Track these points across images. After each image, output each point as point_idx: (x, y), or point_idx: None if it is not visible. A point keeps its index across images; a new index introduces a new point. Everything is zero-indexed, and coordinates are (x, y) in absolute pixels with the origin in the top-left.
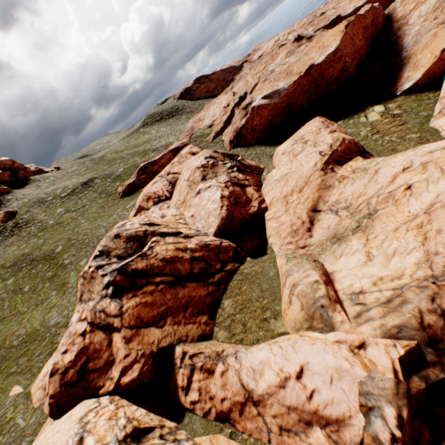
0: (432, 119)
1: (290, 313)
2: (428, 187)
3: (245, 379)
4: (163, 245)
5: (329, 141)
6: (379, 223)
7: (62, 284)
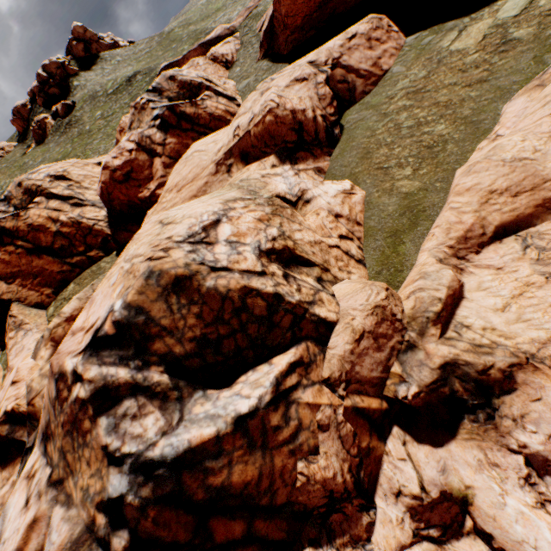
0: (523, 88)
1: None
2: None
3: (13, 351)
4: (42, 208)
5: (257, 108)
6: None
7: None
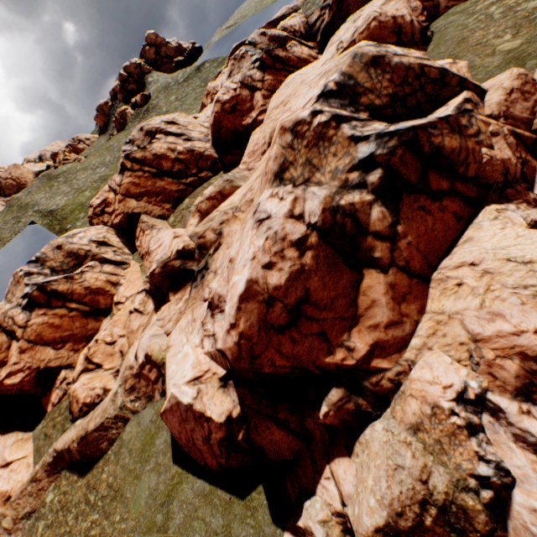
0: None
1: None
2: None
3: (152, 242)
4: (162, 143)
5: (360, 22)
6: None
7: None
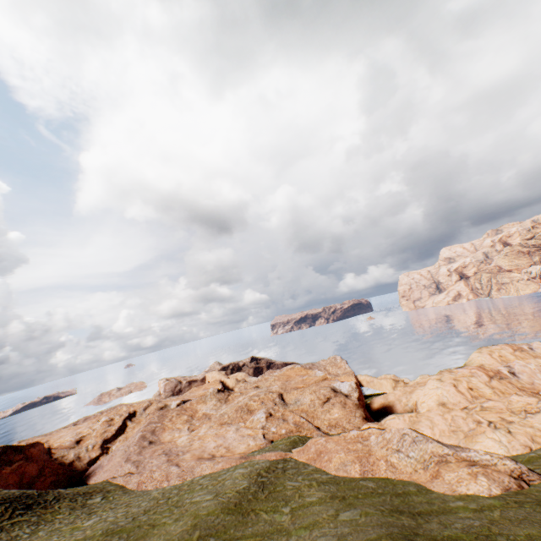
0: None
1: None
2: (502, 353)
3: None
4: None
5: None
6: None
7: None
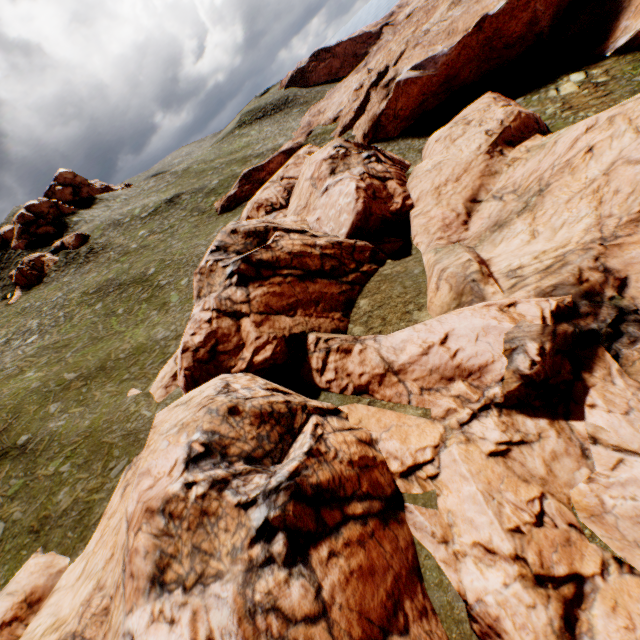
0: None
1: (436, 300)
2: (612, 144)
3: (385, 354)
4: (288, 240)
5: (500, 116)
6: (551, 198)
7: (163, 304)
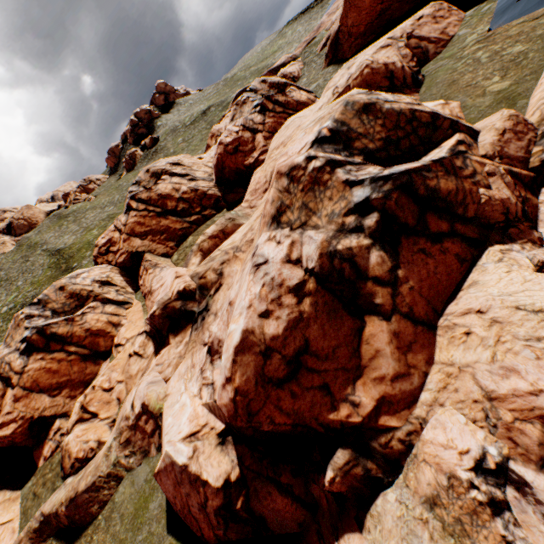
0: None
1: None
2: None
3: (154, 281)
4: (167, 183)
5: (353, 69)
6: None
7: None
